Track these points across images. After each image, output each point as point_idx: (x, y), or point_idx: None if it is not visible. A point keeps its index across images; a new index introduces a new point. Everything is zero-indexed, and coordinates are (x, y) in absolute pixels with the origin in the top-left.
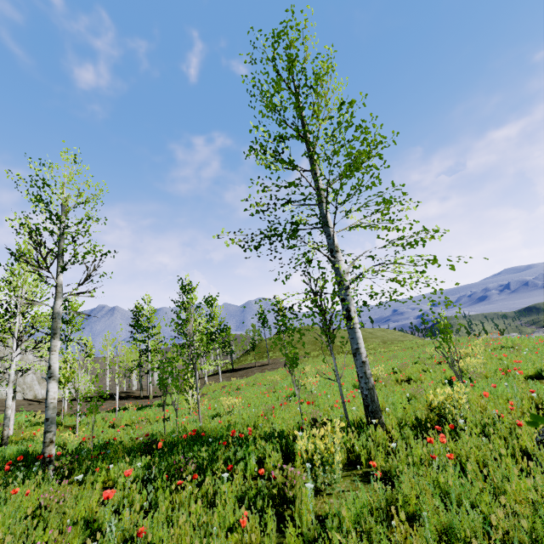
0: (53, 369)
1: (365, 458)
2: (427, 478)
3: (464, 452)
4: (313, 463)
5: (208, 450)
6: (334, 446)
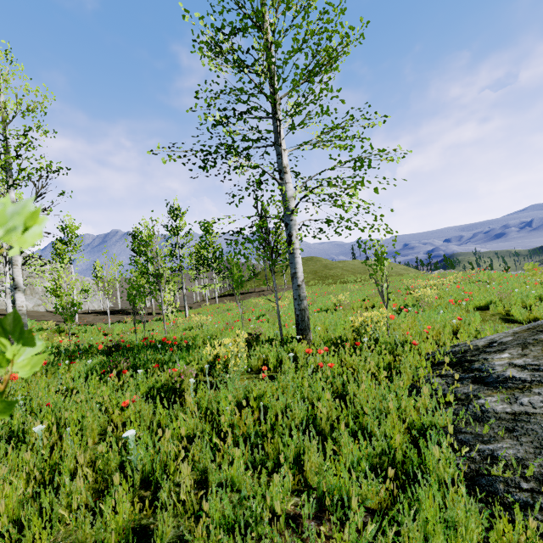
0: (17, 281)
1: (273, 365)
2: (294, 380)
3: (355, 364)
4: (214, 365)
5: (154, 353)
6: (241, 354)
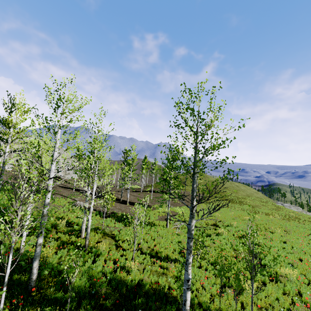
0: (189, 281)
1: None
2: None
3: None
4: None
5: None
6: None
